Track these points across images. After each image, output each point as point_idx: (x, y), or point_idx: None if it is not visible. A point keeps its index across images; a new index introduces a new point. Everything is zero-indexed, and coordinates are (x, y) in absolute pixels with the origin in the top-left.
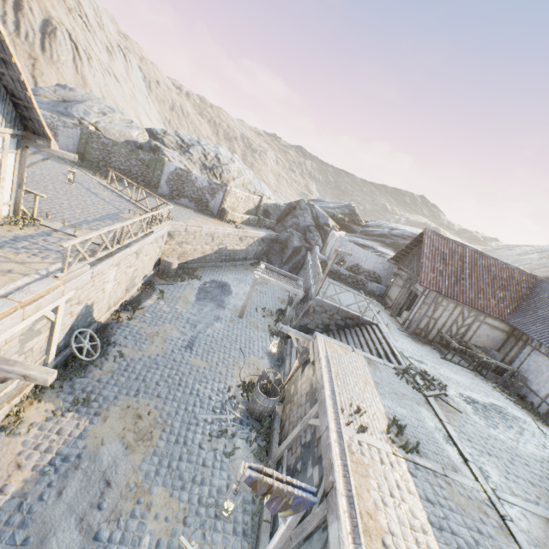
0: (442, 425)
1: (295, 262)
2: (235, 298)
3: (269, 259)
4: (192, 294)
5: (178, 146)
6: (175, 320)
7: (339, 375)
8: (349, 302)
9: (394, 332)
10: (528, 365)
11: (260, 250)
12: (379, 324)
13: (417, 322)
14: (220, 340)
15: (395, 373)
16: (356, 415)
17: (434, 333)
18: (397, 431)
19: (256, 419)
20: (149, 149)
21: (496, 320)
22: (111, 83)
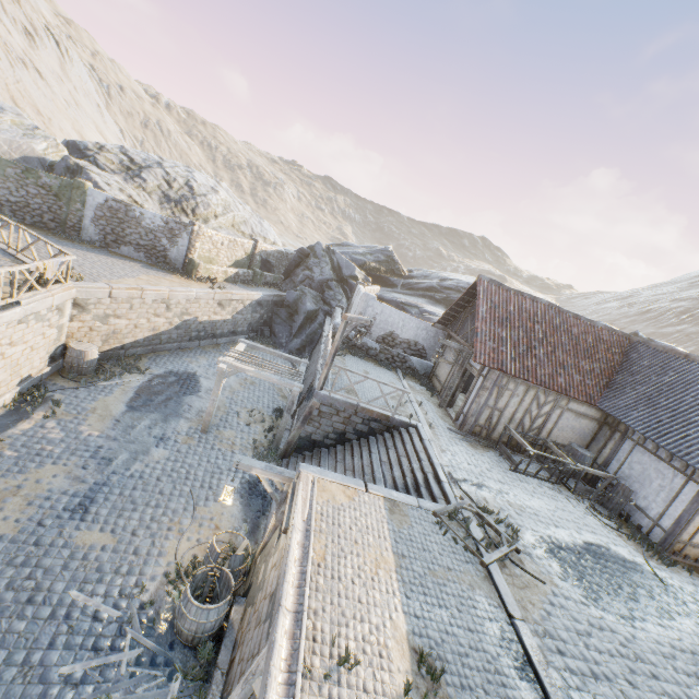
0: (513, 629)
1: (310, 334)
2: (204, 398)
3: (273, 331)
4: (122, 401)
5: (124, 168)
6: (68, 455)
7: (325, 559)
8: (376, 393)
9: (441, 436)
10: (631, 469)
11: (257, 319)
12: (420, 426)
13: (475, 416)
14: (153, 481)
15: (437, 523)
16: (342, 669)
17: (500, 430)
18: (425, 693)
19: (190, 645)
20: (65, 171)
21: (583, 404)
22: (27, 79)
